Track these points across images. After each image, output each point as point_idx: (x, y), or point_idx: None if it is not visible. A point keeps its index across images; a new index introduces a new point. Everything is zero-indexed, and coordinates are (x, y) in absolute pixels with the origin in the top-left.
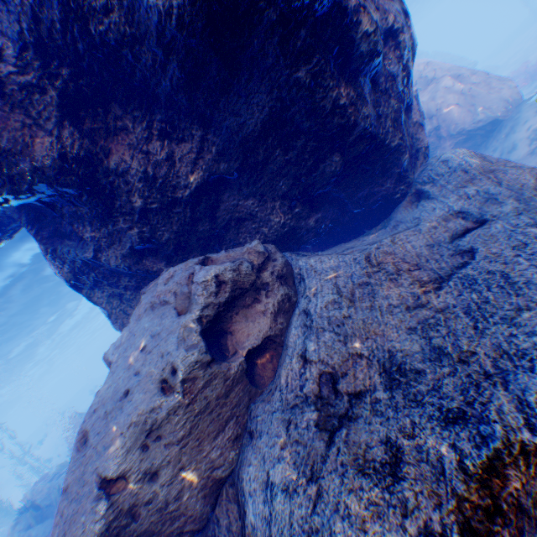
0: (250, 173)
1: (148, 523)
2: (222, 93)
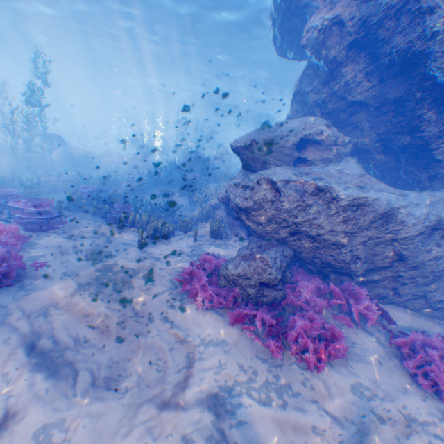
0: (376, 113)
1: (250, 157)
2: (392, 78)
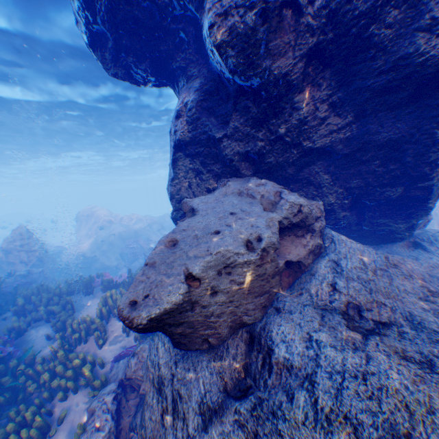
0: (347, 161)
1: (196, 319)
2: (388, 109)
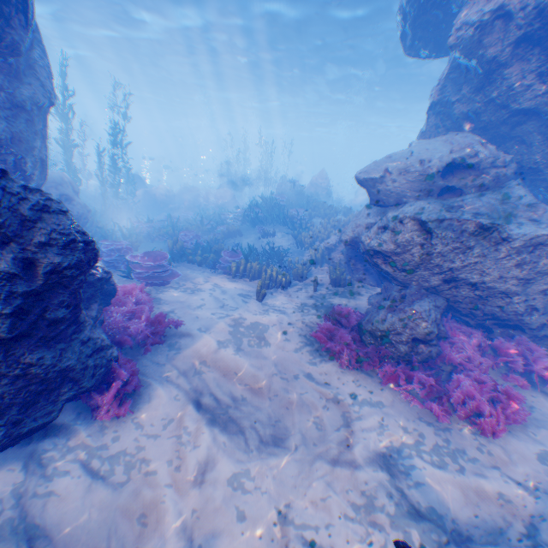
0: None
1: (380, 189)
2: None
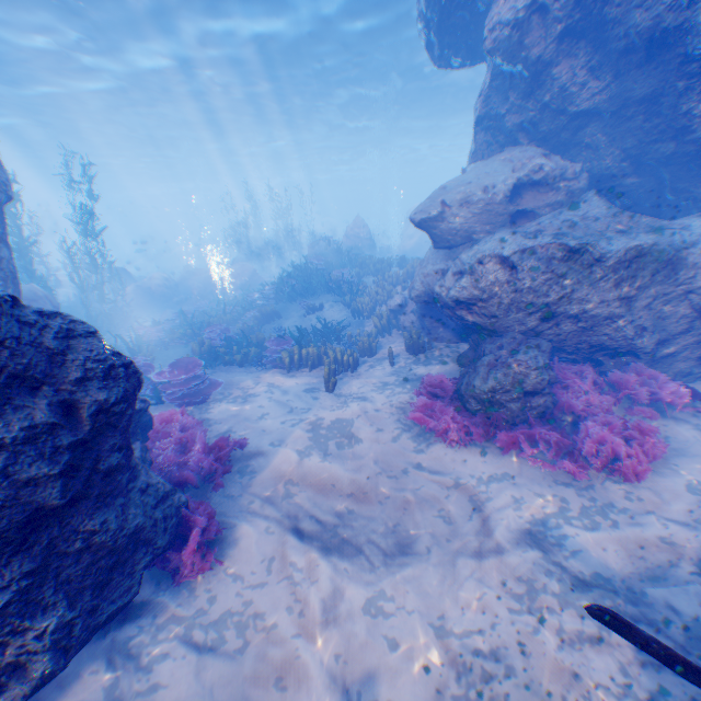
0: (615, 120)
1: (443, 229)
2: (635, 68)
